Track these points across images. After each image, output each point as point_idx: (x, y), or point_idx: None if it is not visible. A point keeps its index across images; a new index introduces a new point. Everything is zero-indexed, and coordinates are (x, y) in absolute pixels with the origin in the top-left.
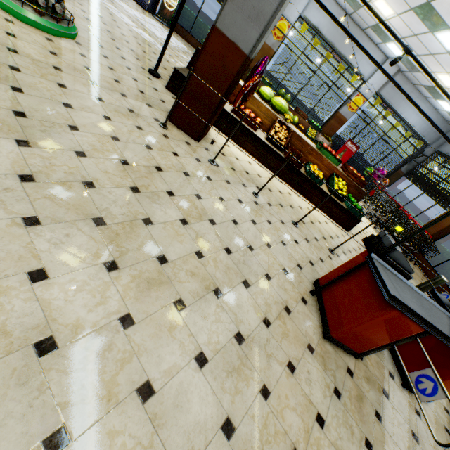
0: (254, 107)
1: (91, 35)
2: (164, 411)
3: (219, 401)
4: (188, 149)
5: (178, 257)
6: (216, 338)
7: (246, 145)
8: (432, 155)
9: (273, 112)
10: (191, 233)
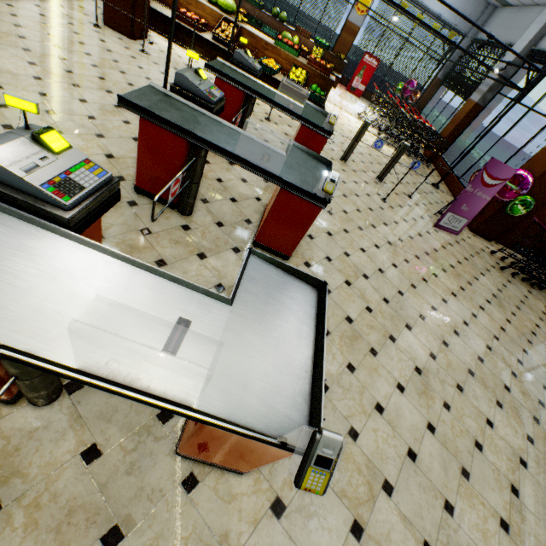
0: (200, 12)
1: None
2: (53, 102)
3: (89, 112)
4: (119, 42)
5: (82, 75)
6: (98, 101)
7: (195, 50)
8: (468, 47)
9: (218, 12)
10: (99, 71)
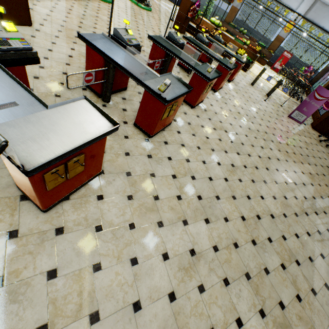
0: (206, 26)
1: (155, 11)
2: None
3: None
4: None
5: None
6: None
7: None
8: None
9: (214, 26)
10: None
